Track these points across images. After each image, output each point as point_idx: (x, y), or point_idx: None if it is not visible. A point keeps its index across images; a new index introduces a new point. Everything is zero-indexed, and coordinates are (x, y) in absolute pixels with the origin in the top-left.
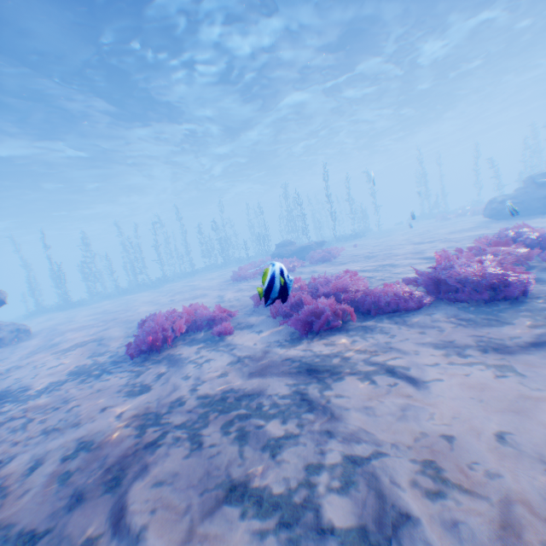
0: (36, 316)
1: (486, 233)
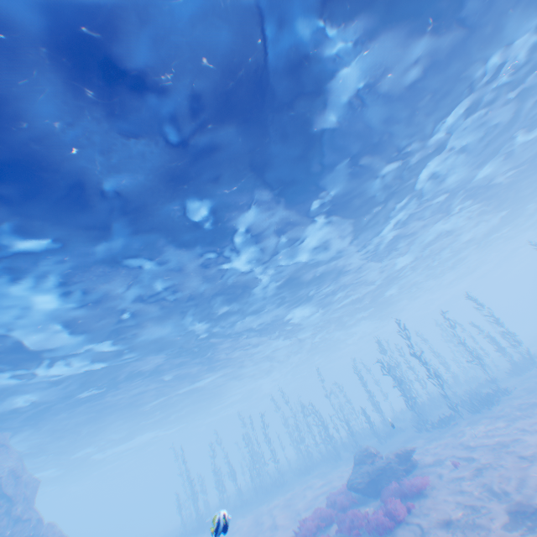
0: None
1: None
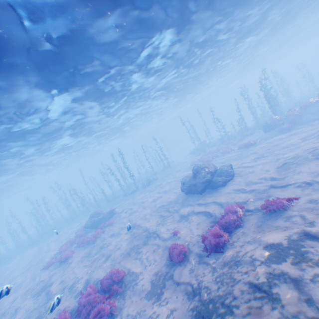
0: None
1: (150, 228)
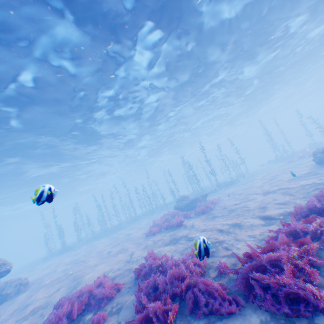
0: (47, 260)
1: (313, 182)
